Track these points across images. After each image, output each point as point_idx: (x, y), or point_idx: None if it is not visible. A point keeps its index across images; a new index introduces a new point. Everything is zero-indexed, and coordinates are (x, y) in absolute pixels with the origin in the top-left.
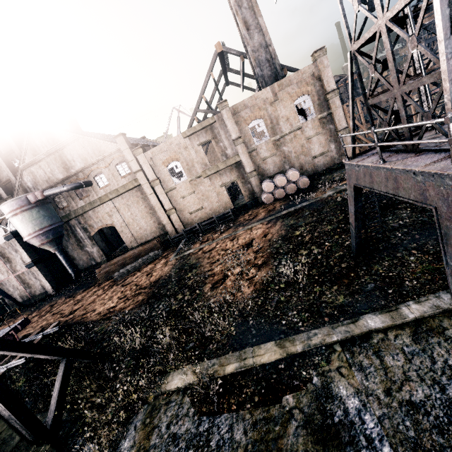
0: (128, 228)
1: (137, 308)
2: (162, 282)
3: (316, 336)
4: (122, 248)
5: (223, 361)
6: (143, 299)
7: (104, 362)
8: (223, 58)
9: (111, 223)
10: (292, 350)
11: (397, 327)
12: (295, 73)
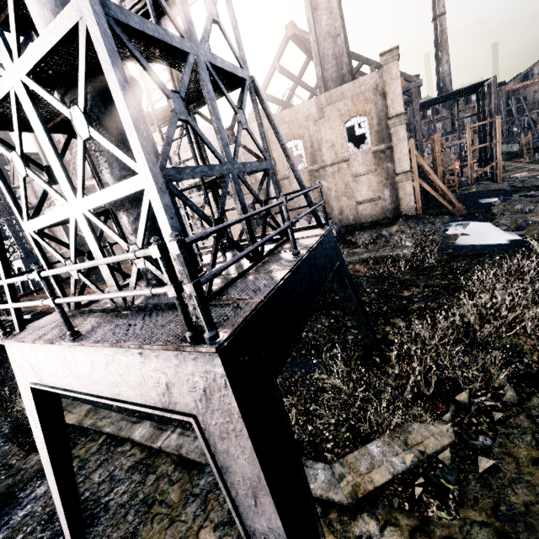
0: None
1: None
2: None
3: (107, 419)
4: None
5: None
6: None
7: None
8: (301, 42)
9: None
10: (84, 421)
11: (144, 447)
12: (351, 82)
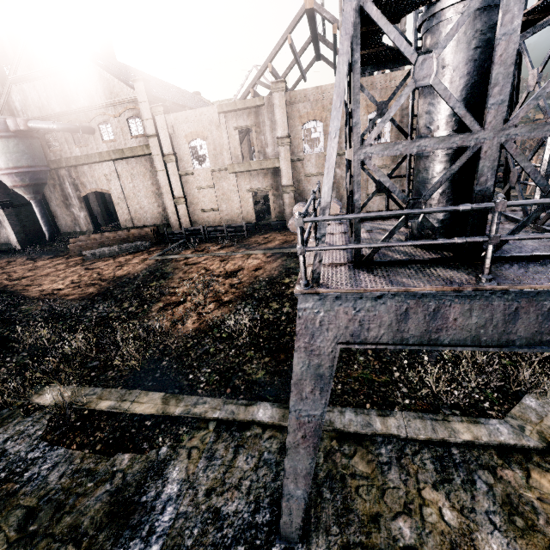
0: (127, 203)
1: (77, 301)
2: (124, 280)
3: (203, 405)
4: (118, 224)
5: (104, 394)
6: (91, 293)
7: (3, 347)
8: (313, 19)
9: (108, 190)
10: (170, 410)
11: (280, 428)
12: (383, 74)
